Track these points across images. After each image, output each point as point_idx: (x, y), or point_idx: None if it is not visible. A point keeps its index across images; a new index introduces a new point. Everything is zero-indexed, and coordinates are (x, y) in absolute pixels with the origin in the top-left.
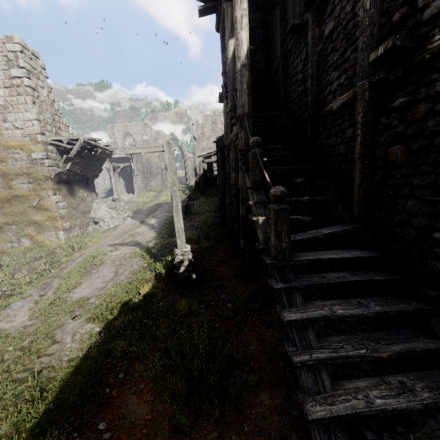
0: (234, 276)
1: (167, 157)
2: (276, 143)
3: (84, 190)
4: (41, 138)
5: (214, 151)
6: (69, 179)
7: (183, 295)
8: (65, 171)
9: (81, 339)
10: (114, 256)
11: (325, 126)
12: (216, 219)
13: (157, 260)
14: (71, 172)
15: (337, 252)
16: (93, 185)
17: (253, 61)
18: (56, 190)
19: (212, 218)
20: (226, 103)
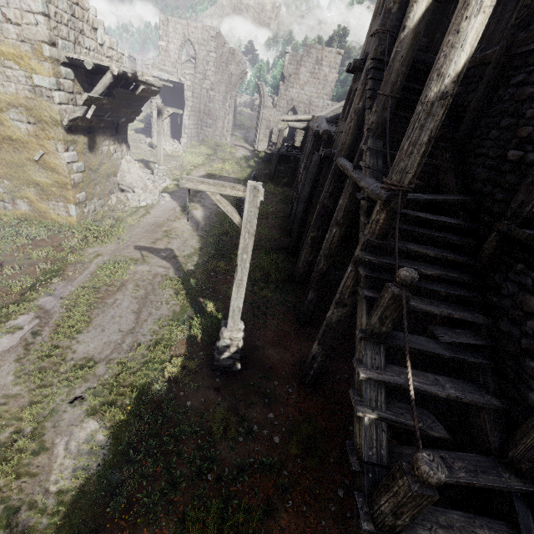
0: (289, 374)
1: (246, 209)
2: (413, 191)
3: (111, 140)
4: (49, 51)
5: (306, 119)
6: (90, 126)
7: (219, 393)
8: (85, 116)
9: (78, 453)
10: (139, 276)
11: (529, 268)
12: (282, 236)
13: (194, 301)
14: (94, 116)
15: (466, 525)
16: (125, 132)
17: (433, 10)
18: (68, 143)
19: (277, 234)
20: (362, 92)
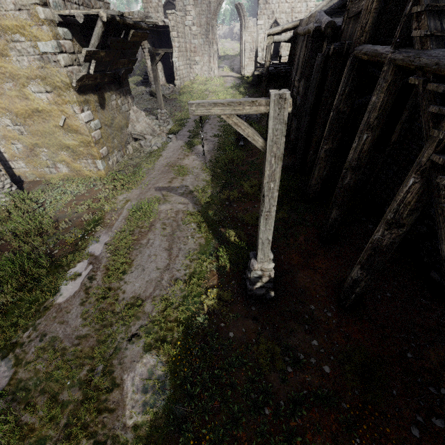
0: (324, 297)
1: (271, 127)
2: None
3: (117, 94)
4: (44, 13)
5: (293, 26)
6: (96, 83)
7: (258, 322)
8: (89, 73)
9: (143, 389)
10: (163, 215)
11: None
12: (285, 155)
13: (216, 232)
14: (97, 73)
15: None
16: (127, 84)
17: None
18: (82, 103)
19: None
20: None
